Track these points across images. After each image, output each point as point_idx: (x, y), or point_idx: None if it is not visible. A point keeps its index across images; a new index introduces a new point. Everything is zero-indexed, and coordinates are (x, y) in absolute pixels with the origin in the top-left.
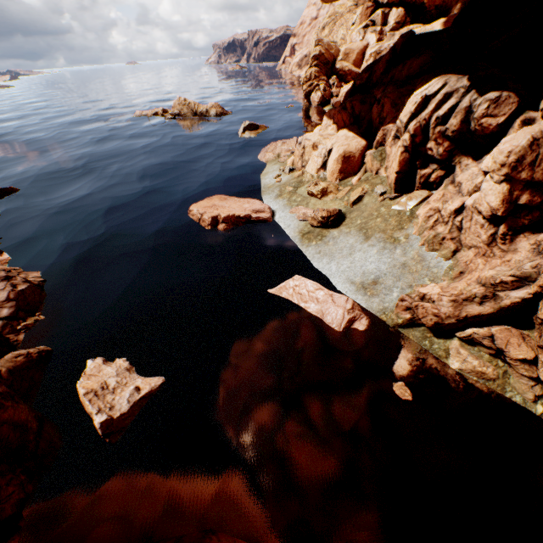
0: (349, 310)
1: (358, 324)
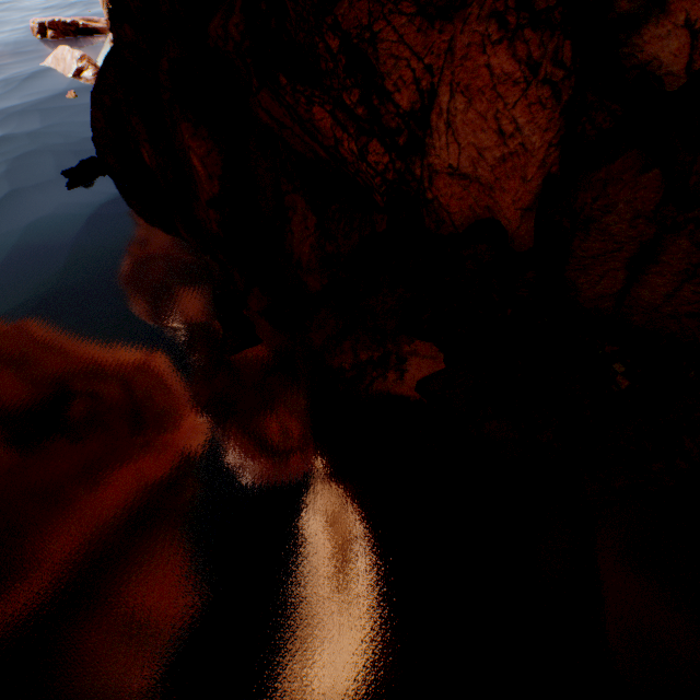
0: (79, 61)
1: (87, 75)
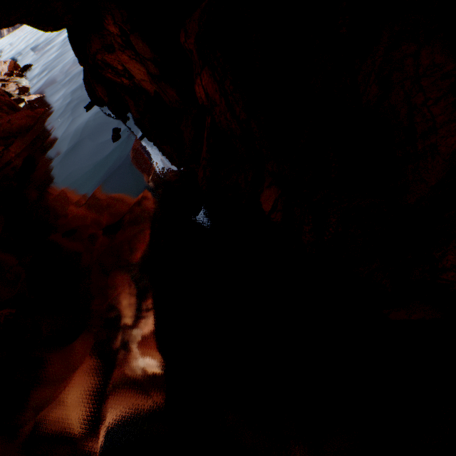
0: None
1: None
